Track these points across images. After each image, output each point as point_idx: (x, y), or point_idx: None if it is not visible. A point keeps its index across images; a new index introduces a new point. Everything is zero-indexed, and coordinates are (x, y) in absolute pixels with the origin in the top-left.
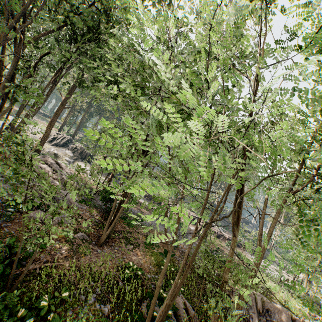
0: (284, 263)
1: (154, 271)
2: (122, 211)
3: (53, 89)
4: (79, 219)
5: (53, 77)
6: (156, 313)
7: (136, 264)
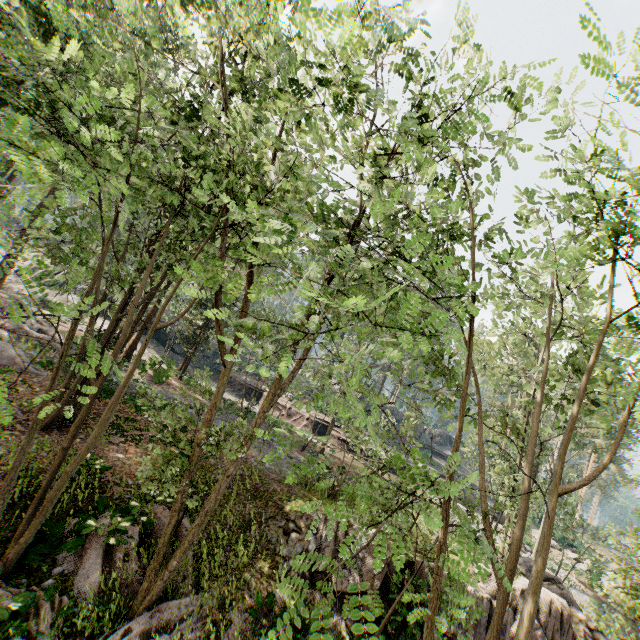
0: None
1: (149, 478)
2: None
3: None
4: (22, 389)
5: None
6: (93, 523)
7: (110, 461)
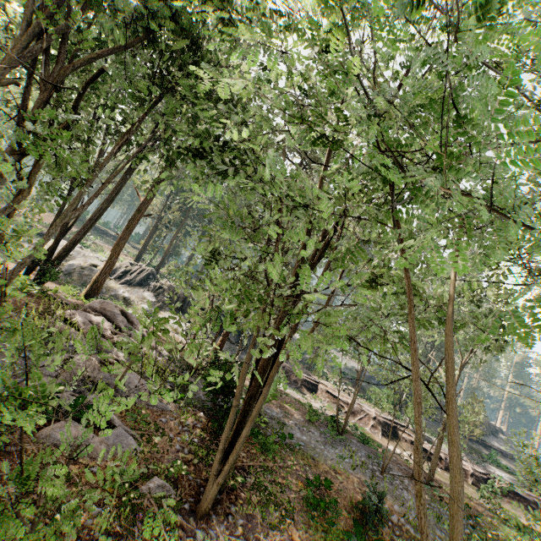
0: None
1: None
2: (253, 422)
3: (125, 184)
4: (157, 438)
5: (117, 144)
6: None
7: None
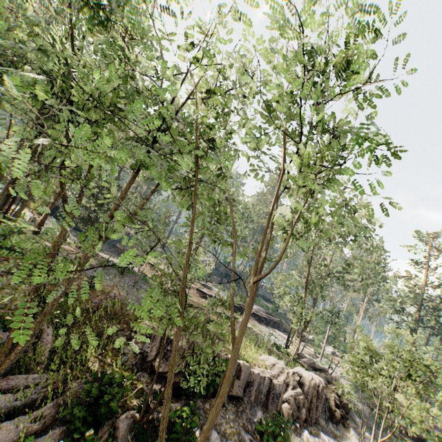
0: (311, 337)
1: None
2: None
3: None
4: None
5: None
6: None
7: None
